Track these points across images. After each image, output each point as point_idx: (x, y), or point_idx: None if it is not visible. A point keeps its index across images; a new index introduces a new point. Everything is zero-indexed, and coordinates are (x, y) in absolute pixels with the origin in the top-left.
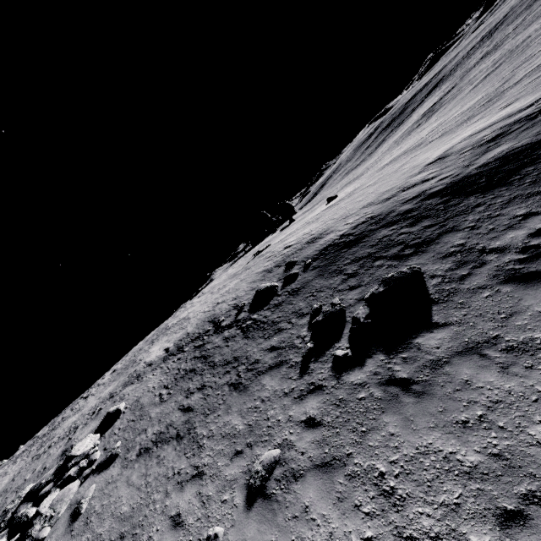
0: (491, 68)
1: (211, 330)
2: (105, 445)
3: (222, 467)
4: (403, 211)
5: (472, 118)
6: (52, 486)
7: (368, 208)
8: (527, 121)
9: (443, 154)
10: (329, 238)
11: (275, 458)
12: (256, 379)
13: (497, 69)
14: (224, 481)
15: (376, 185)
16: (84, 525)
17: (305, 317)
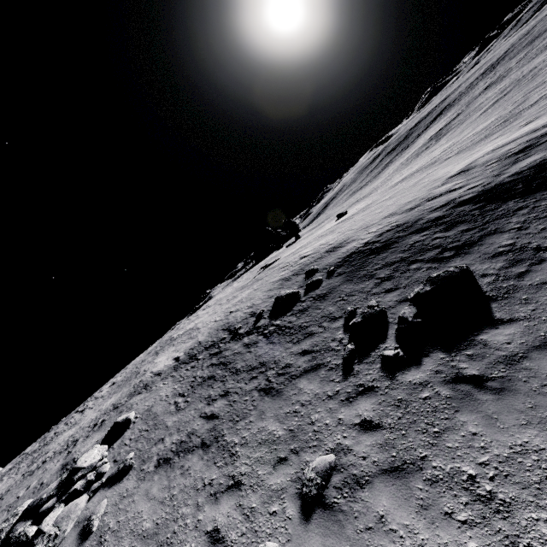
0: (499, 95)
1: (228, 338)
2: (114, 456)
3: (264, 476)
4: (433, 218)
5: (490, 136)
6: (55, 501)
7: (390, 218)
8: None
9: (466, 167)
10: (351, 246)
11: (330, 464)
12: (291, 383)
13: (506, 96)
14: (269, 491)
15: (394, 198)
16: (98, 544)
17: (338, 320)
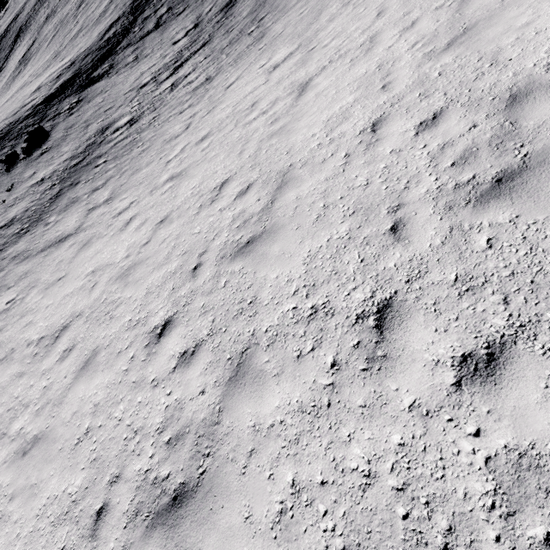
0: (54, 31)
1: None
2: None
3: None
4: (27, 115)
5: (50, 67)
6: None
7: (4, 121)
8: (68, 69)
9: (39, 86)
10: None
11: (13, 183)
12: None
13: (57, 34)
14: None
15: (3, 112)
16: None
17: None
